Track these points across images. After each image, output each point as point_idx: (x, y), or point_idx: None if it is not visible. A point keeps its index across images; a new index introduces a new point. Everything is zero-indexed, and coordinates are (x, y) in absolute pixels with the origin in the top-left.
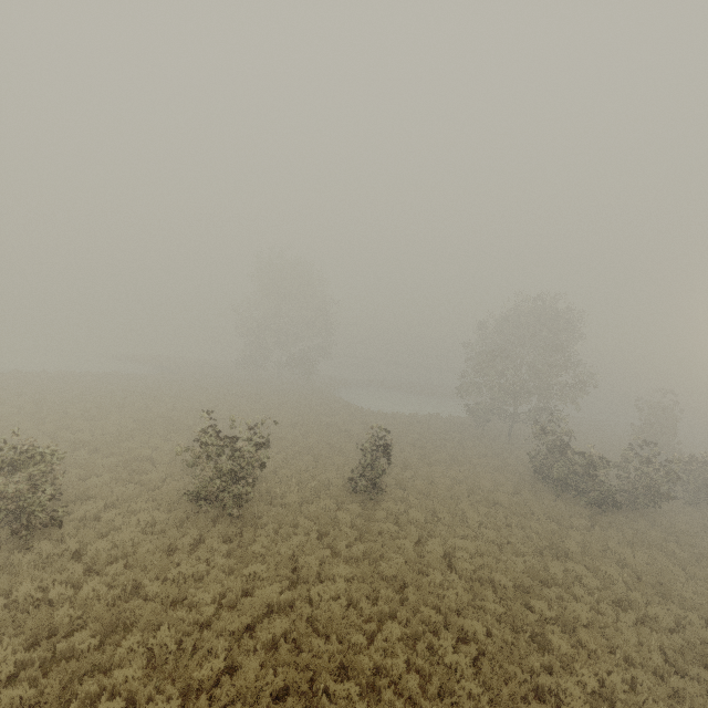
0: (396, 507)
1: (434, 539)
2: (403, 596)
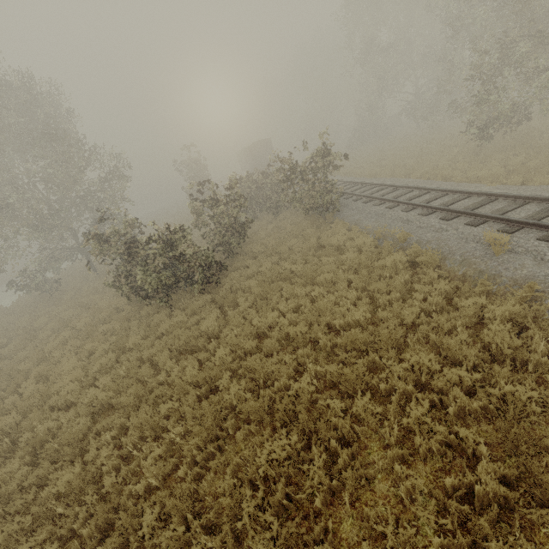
0: None
1: None
2: None
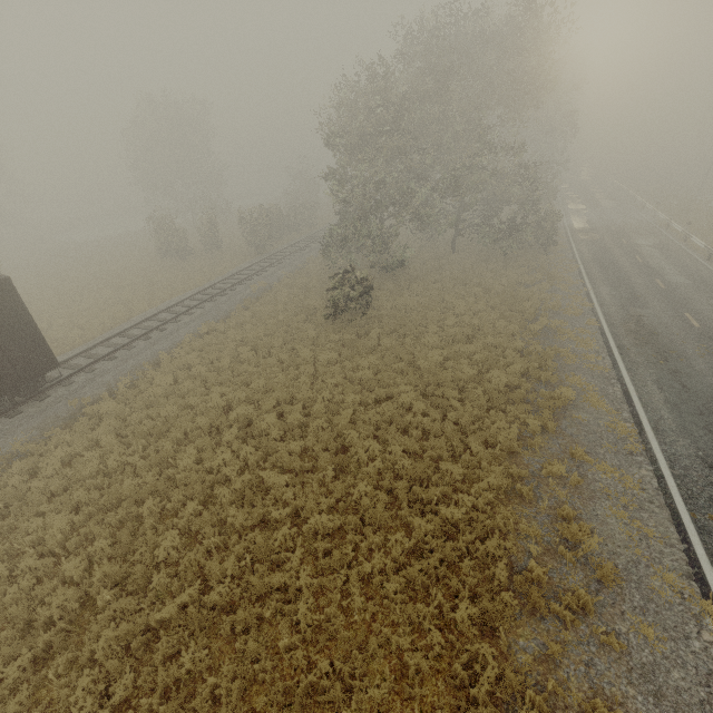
0: None
1: None
2: None
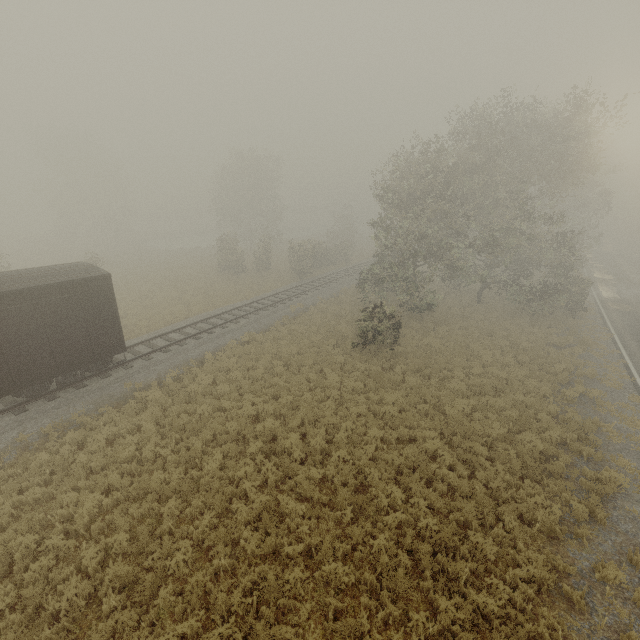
0: None
1: None
2: None
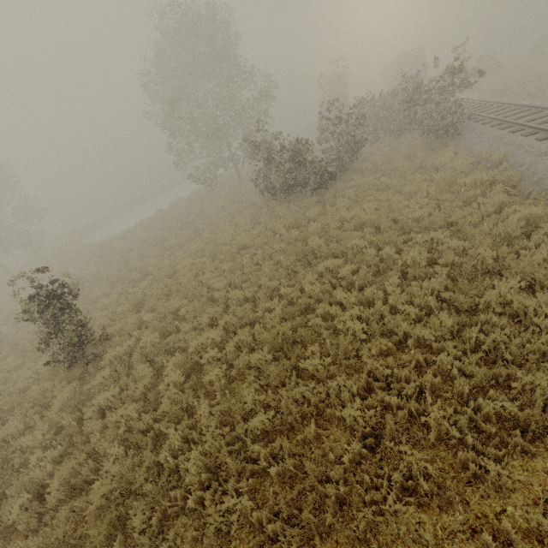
0: (123, 348)
1: (168, 365)
2: (131, 526)
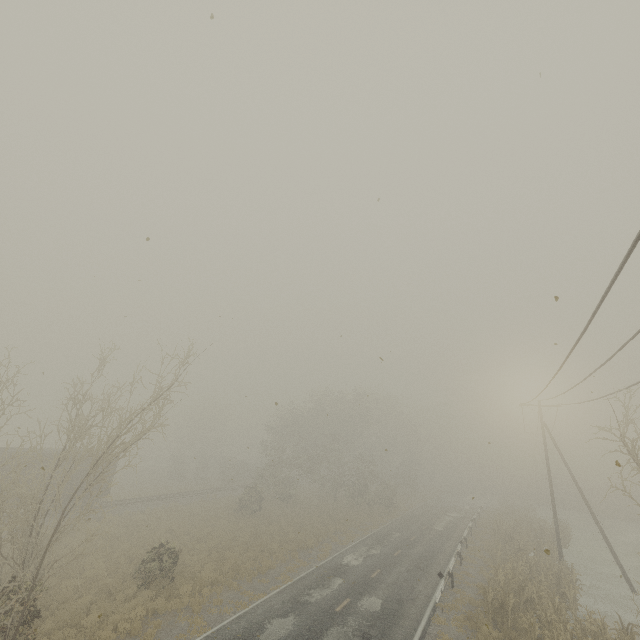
0: None
1: None
2: None
